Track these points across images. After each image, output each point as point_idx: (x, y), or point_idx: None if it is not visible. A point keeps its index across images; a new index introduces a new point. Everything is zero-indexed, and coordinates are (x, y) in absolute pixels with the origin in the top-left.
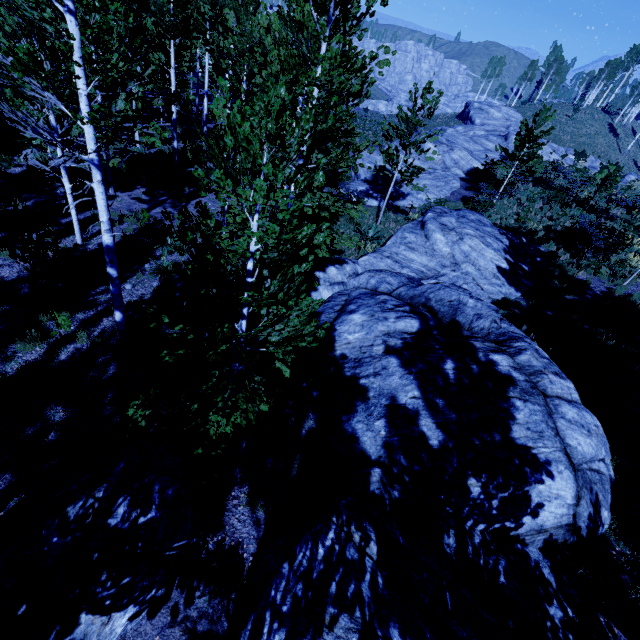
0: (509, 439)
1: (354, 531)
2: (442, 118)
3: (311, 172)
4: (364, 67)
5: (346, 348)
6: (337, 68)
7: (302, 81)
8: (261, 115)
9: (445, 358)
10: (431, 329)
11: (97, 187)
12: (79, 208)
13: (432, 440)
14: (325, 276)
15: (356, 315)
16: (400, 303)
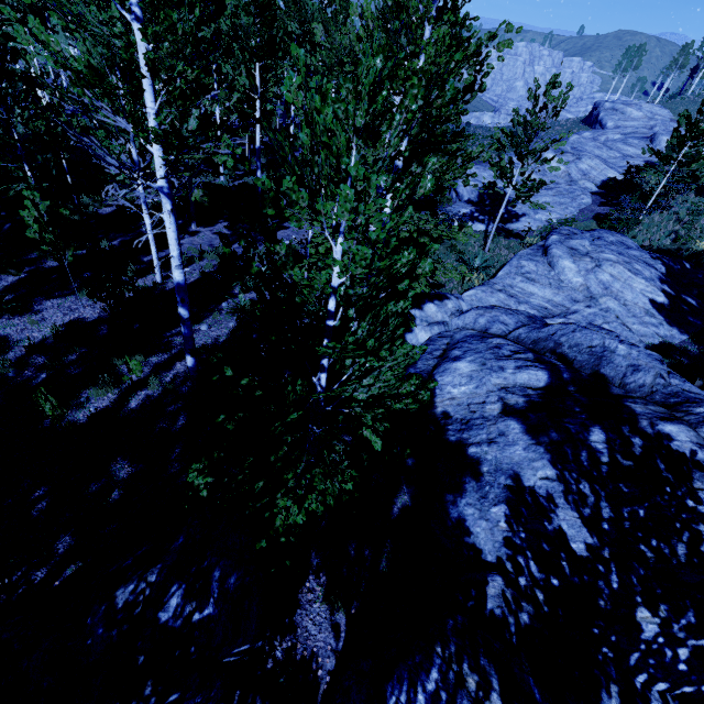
0: (701, 554)
1: (467, 673)
2: (562, 125)
3: (415, 175)
4: (479, 51)
5: (449, 405)
6: (445, 53)
7: (400, 75)
8: (348, 101)
9: (590, 426)
10: (565, 384)
11: (167, 218)
12: (162, 245)
13: (576, 543)
14: (422, 314)
15: (462, 363)
16: (520, 348)
